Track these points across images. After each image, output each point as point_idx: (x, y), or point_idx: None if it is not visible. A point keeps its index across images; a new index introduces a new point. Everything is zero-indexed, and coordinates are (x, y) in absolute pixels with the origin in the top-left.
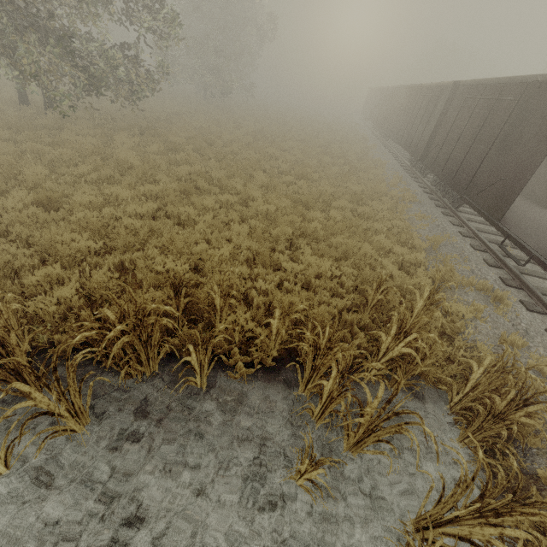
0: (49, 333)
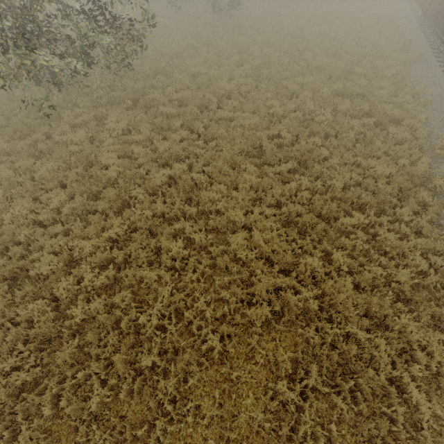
0: None
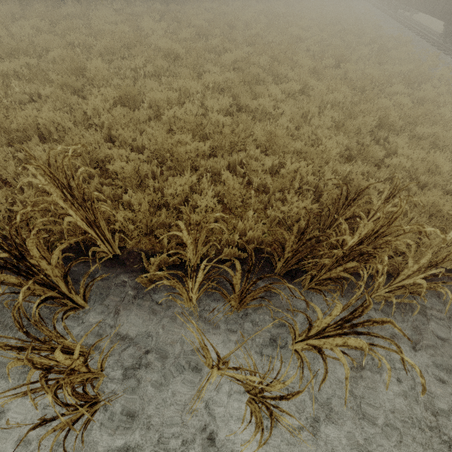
0: (204, 244)
